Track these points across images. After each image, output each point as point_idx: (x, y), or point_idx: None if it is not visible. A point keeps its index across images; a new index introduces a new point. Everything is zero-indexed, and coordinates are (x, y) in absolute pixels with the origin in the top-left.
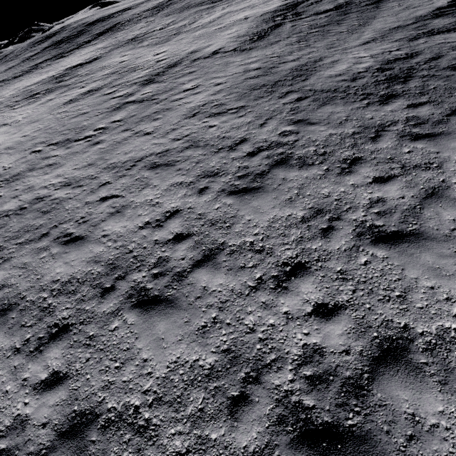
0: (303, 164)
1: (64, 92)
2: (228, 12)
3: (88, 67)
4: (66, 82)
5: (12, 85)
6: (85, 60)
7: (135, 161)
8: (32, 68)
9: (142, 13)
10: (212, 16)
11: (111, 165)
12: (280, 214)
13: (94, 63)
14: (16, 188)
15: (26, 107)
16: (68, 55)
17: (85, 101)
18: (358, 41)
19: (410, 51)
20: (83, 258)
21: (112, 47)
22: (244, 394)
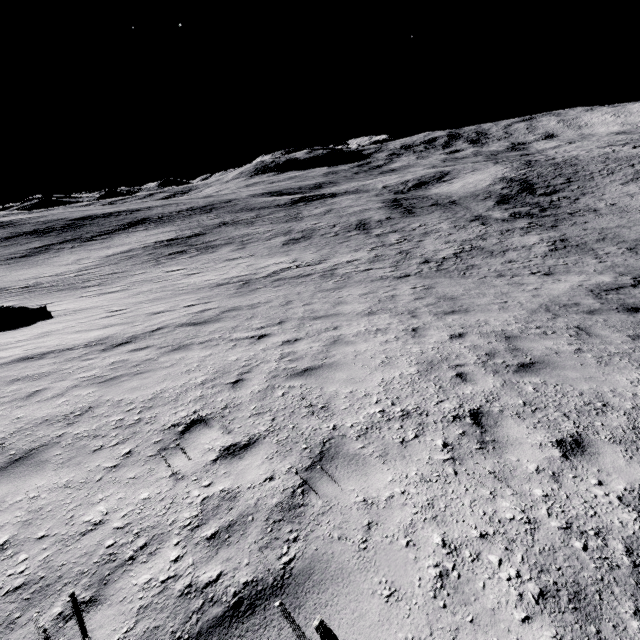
0: (554, 226)
1: (247, 244)
2: (332, 208)
3: (210, 237)
4: (211, 243)
5: (50, 260)
6: (178, 236)
7: (476, 237)
8: (40, 250)
9: (179, 213)
10: (317, 210)
11: (464, 240)
12: (575, 231)
13: (212, 235)
14: (423, 252)
15: (211, 254)
16: (105, 238)
17: (317, 240)
18: (481, 211)
19: (514, 211)
20: (542, 246)
21: (201, 228)
22: (639, 241)
